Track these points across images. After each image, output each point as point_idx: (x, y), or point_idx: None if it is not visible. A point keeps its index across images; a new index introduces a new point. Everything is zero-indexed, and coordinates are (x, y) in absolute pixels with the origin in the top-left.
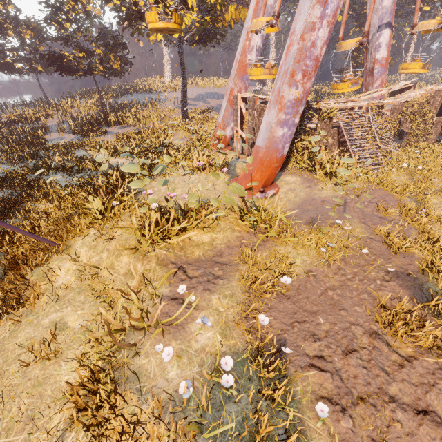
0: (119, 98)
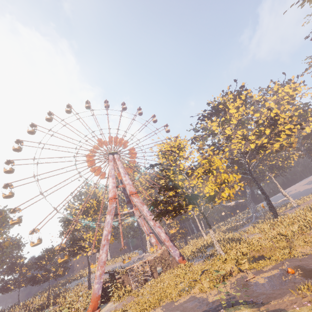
0: (63, 287)
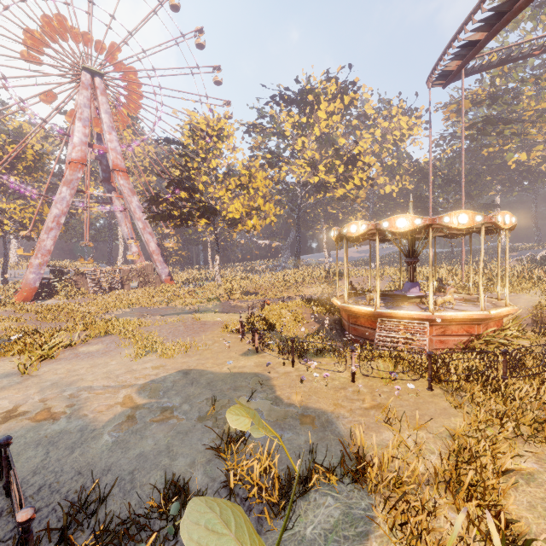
0: None
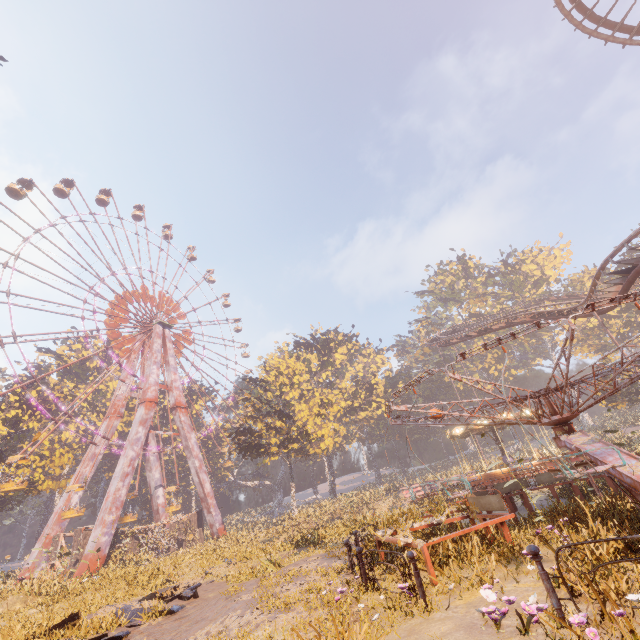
0: None
